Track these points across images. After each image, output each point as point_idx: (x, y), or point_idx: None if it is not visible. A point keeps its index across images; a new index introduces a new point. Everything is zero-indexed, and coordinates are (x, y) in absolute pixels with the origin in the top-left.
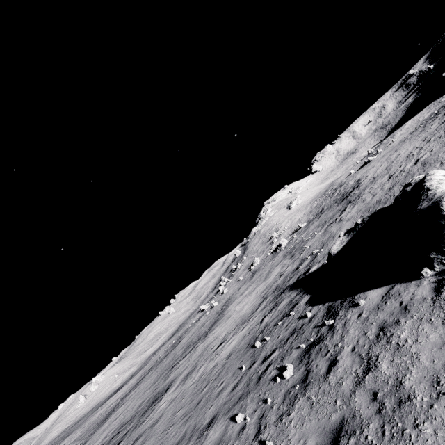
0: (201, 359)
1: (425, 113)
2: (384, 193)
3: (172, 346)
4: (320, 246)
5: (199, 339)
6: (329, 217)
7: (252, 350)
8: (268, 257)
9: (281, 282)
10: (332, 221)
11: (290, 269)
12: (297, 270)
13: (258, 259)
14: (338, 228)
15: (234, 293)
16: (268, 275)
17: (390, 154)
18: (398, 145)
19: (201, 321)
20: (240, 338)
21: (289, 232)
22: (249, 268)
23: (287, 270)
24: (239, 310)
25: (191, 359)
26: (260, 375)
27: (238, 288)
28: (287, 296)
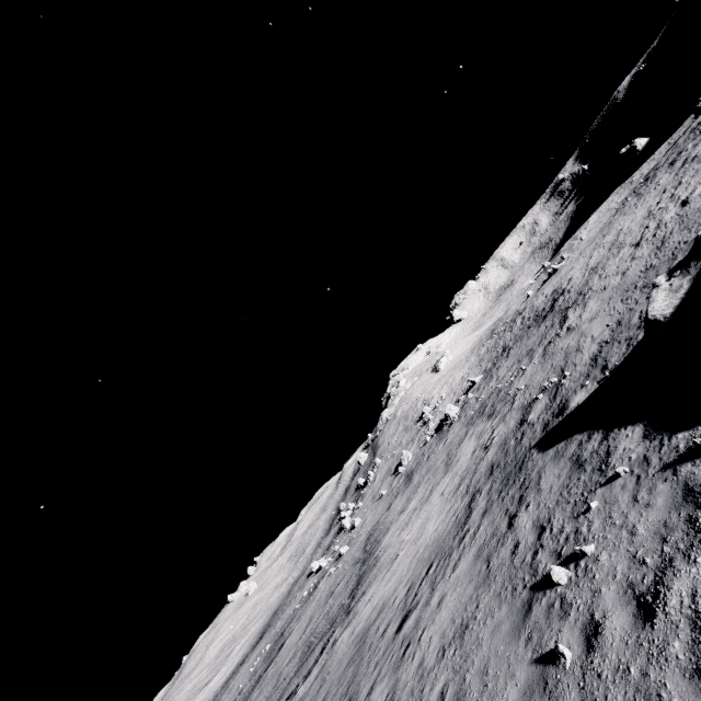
0: (362, 669)
1: (616, 199)
2: (651, 256)
3: (265, 659)
4: (554, 373)
5: (332, 625)
6: (536, 342)
7: (544, 596)
8: (429, 443)
9: (497, 455)
10: (548, 341)
11: (505, 429)
12: (527, 422)
13: (408, 451)
14: (577, 337)
15: (381, 517)
16: (450, 461)
17: (595, 243)
18: (602, 231)
19: (322, 589)
20: (467, 583)
21: (453, 398)
22: (395, 473)
23: (498, 435)
24: (415, 536)
25: (330, 676)
26: (695, 664)
27: (386, 507)
28: (549, 460)
